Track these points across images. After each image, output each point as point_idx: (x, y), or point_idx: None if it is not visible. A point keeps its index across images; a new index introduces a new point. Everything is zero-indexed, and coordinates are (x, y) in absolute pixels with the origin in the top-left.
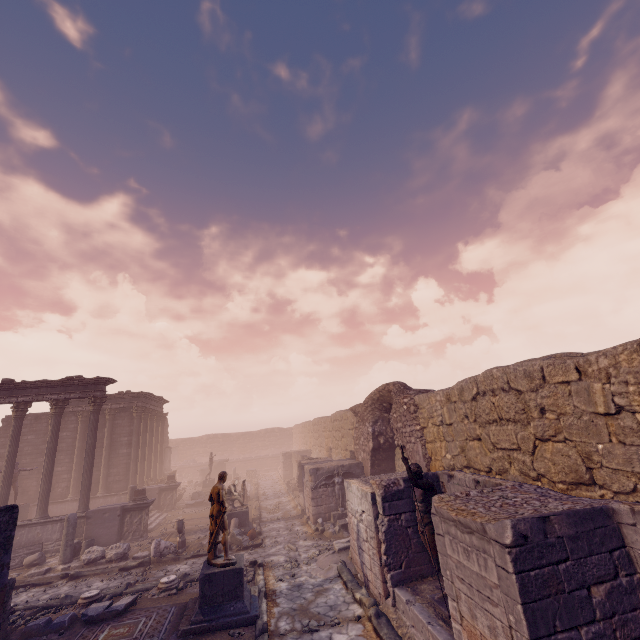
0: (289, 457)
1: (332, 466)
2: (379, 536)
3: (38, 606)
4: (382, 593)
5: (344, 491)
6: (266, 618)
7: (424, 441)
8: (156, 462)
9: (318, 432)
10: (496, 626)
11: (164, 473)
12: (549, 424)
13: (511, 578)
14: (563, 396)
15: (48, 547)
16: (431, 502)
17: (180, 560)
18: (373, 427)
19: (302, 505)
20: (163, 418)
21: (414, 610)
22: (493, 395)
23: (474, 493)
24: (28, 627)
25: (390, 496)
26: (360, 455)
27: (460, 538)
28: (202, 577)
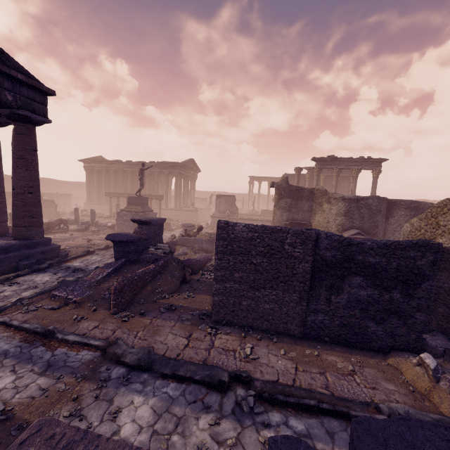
0: None
1: None
2: None
3: None
4: None
5: None
6: None
7: None
8: None
9: None
10: None
11: None
12: None
13: None
14: None
15: None
16: None
17: None
18: None
19: None
20: None
21: None
22: None
23: None
24: None
25: None
26: None
27: None
28: None
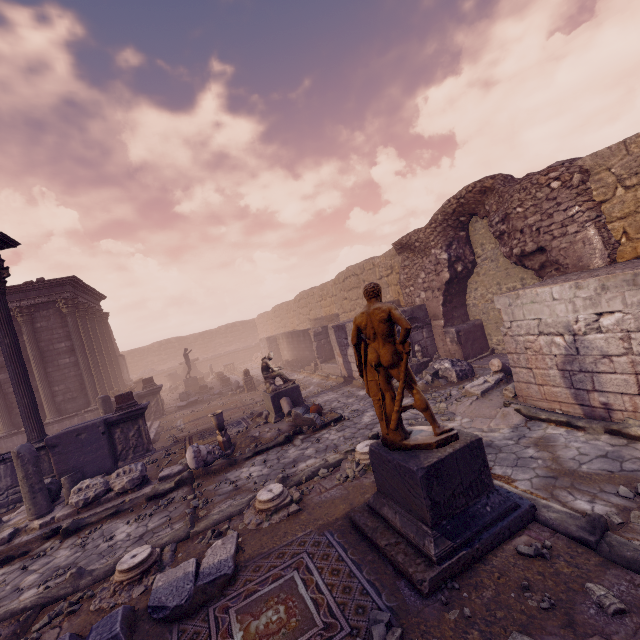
0: (274, 341)
1: None
2: None
3: (24, 608)
4: None
5: (411, 340)
6: (556, 505)
7: (603, 222)
8: (114, 372)
9: (309, 305)
10: None
11: (126, 384)
12: None
13: None
14: None
15: None
16: None
17: (238, 463)
18: (448, 252)
19: (334, 374)
20: (104, 320)
21: None
22: None
23: None
24: None
25: None
26: (418, 297)
27: None
28: (423, 474)
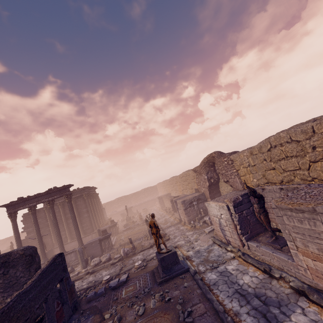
0: (161, 198)
1: (190, 198)
2: (235, 223)
3: (85, 288)
4: (240, 245)
5: (199, 207)
6: (193, 268)
7: (239, 176)
8: (101, 216)
9: (173, 184)
10: (322, 248)
11: (105, 220)
12: (319, 153)
13: None
14: None
15: (72, 264)
16: (262, 203)
17: (136, 254)
18: (207, 175)
19: (178, 218)
20: (97, 196)
21: (262, 249)
22: (281, 146)
23: (289, 194)
24: (88, 297)
25: (236, 205)
26: (202, 190)
27: (295, 216)
28: (159, 259)
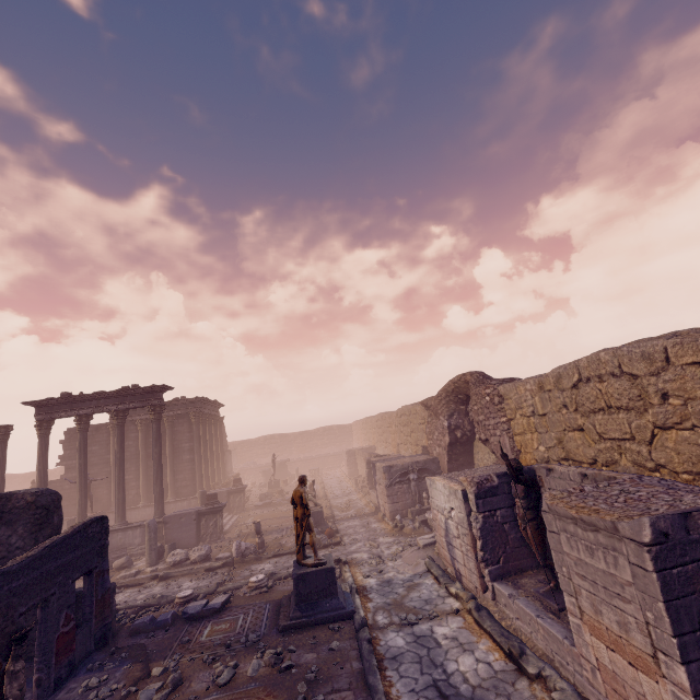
0: (353, 455)
1: (406, 463)
2: (474, 533)
3: (138, 605)
4: (479, 587)
5: (420, 487)
6: (363, 613)
7: (511, 434)
8: (219, 466)
9: (382, 428)
10: (628, 622)
11: (227, 476)
12: (673, 411)
13: (650, 576)
14: (693, 379)
15: (132, 551)
16: (534, 498)
17: (262, 560)
18: (449, 421)
19: (374, 502)
20: (220, 422)
21: (519, 604)
22: (600, 381)
23: (588, 488)
24: (135, 625)
25: (483, 493)
26: (435, 450)
27: (581, 536)
28: (295, 577)
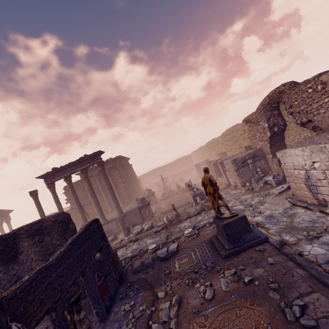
0: (198, 166)
1: (243, 155)
2: None
3: (129, 257)
4: None
5: (255, 166)
6: (274, 237)
7: None
8: (137, 187)
9: (212, 148)
10: None
11: (142, 191)
12: None
13: None
14: None
15: (114, 232)
16: None
17: (181, 221)
18: (268, 123)
19: (223, 182)
20: (131, 167)
21: None
22: None
23: None
24: (134, 268)
25: None
26: (258, 144)
27: None
28: (222, 226)
